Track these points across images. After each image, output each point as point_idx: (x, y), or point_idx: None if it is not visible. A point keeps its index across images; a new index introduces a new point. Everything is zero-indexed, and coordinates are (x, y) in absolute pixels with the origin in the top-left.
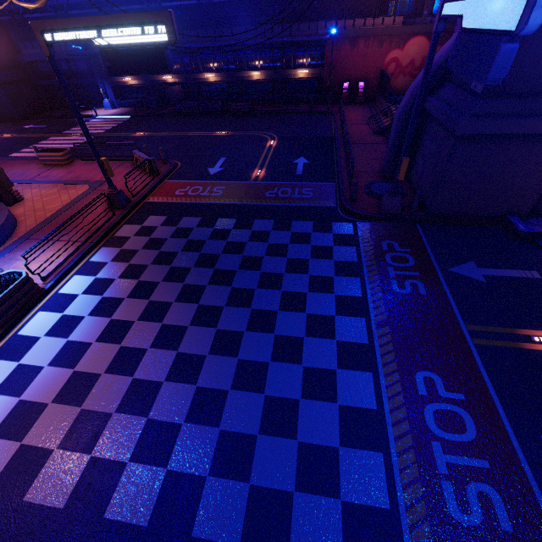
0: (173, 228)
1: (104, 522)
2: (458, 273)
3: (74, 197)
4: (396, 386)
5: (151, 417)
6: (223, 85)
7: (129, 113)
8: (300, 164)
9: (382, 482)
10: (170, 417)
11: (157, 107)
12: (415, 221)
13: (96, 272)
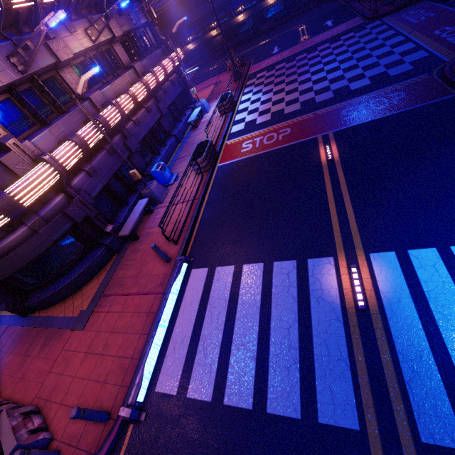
0: (273, 70)
1: (317, 103)
2: (454, 0)
3: (211, 89)
4: (424, 39)
5: (315, 90)
6: (249, 20)
7: (196, 66)
8: (329, 23)
9: (424, 53)
10: (323, 87)
11: (210, 56)
12: (421, 0)
13: (251, 92)
